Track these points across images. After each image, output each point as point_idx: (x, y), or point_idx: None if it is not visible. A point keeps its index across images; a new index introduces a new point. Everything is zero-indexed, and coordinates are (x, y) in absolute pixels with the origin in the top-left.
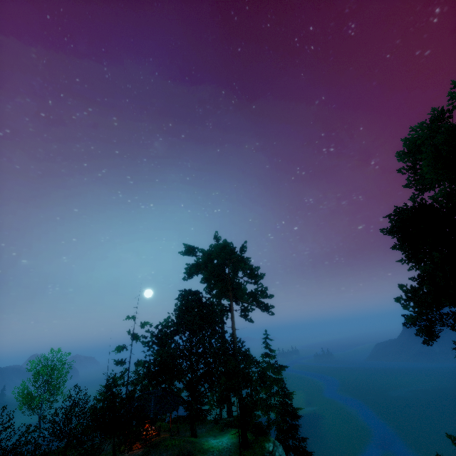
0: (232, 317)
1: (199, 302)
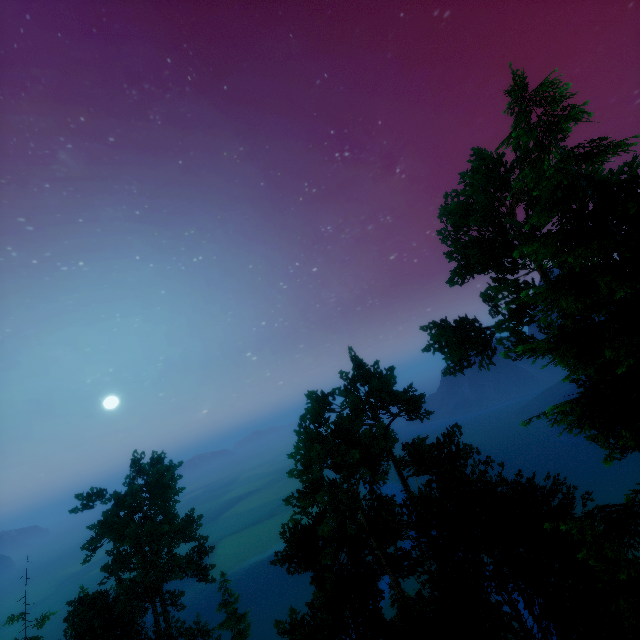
0: (154, 614)
1: (106, 603)
